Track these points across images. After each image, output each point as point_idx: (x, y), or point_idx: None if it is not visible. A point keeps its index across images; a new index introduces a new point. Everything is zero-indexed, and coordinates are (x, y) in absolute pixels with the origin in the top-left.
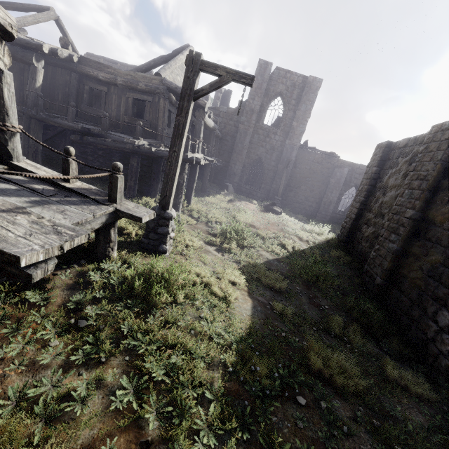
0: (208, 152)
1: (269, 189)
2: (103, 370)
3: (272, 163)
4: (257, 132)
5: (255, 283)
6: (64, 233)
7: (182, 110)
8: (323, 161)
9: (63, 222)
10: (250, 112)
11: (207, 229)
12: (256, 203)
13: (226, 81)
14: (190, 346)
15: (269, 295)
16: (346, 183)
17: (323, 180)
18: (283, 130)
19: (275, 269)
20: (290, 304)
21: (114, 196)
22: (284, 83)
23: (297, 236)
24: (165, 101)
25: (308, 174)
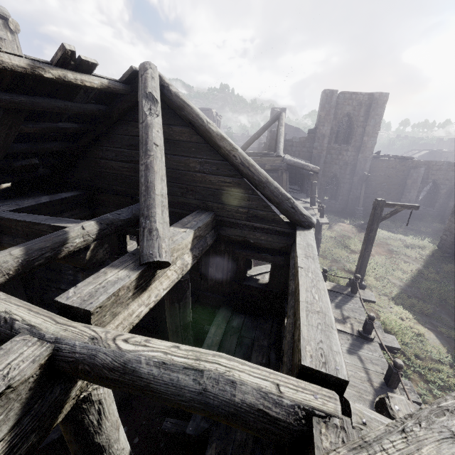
0: (308, 194)
1: (347, 200)
2: (415, 382)
3: (347, 176)
4: (329, 153)
5: (413, 313)
6: (375, 326)
7: (373, 230)
8: (397, 165)
9: (363, 318)
10: (321, 137)
11: (339, 266)
12: (348, 222)
13: (400, 210)
14: (436, 367)
15: (427, 321)
16: (424, 181)
17: (399, 182)
18: (354, 145)
19: (411, 295)
20: (444, 325)
21: (355, 291)
22: (350, 105)
23: (405, 255)
24: (286, 174)
25: (383, 180)
